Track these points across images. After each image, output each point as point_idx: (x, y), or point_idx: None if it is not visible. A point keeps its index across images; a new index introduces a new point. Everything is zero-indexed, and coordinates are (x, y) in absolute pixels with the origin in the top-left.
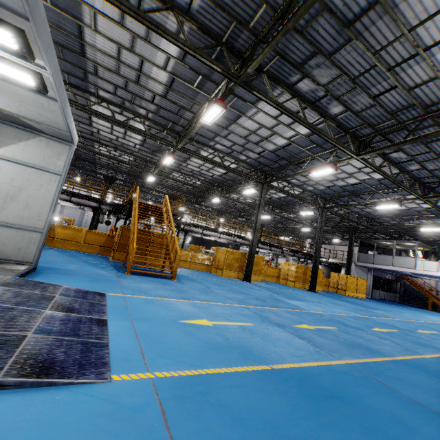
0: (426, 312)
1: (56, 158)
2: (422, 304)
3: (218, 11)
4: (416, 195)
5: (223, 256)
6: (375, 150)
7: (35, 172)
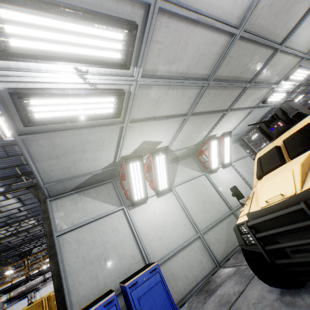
0: None
1: (240, 150)
2: None
3: None
4: (308, 84)
5: None
6: None
7: (244, 160)
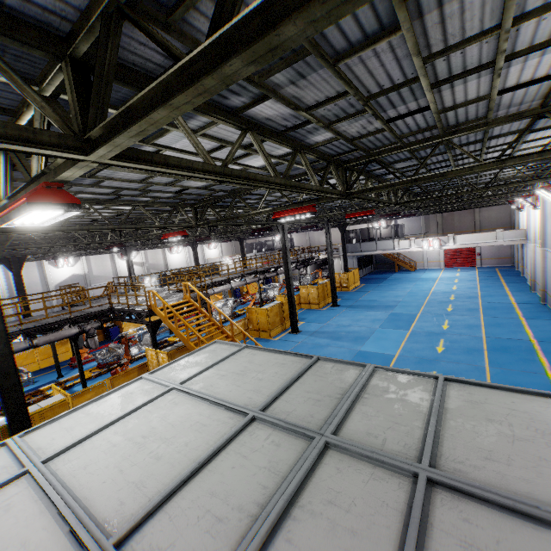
0: (402, 279)
1: None
2: (390, 267)
3: (347, 144)
4: (416, 209)
5: (263, 318)
6: (414, 200)
7: None
